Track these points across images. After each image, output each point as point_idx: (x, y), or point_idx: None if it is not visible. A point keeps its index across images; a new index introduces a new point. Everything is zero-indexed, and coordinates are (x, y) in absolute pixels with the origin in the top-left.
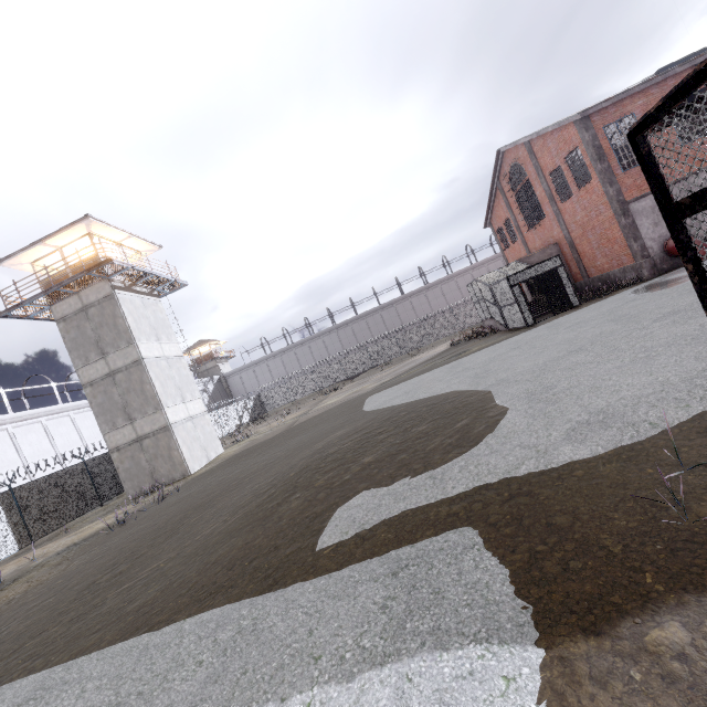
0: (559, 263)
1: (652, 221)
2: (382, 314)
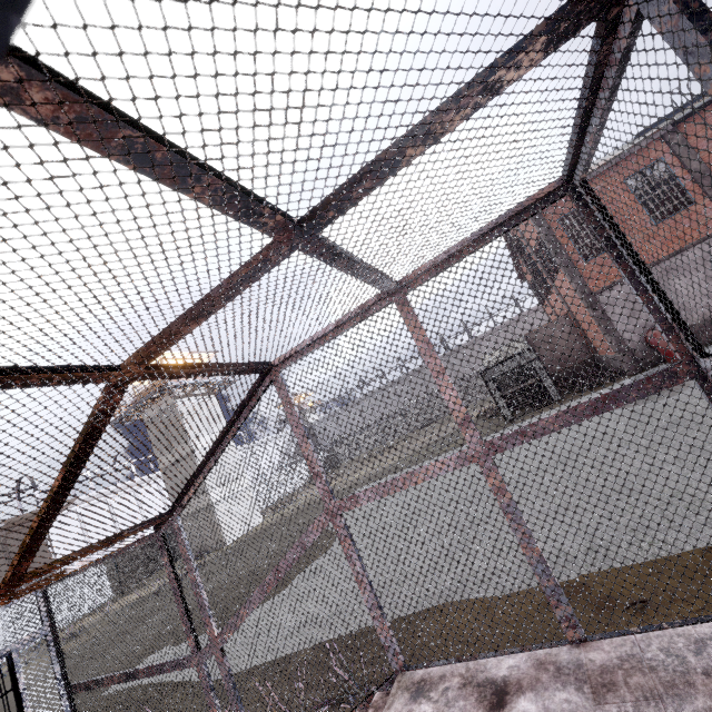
0: (534, 356)
1: (627, 310)
2: (450, 360)
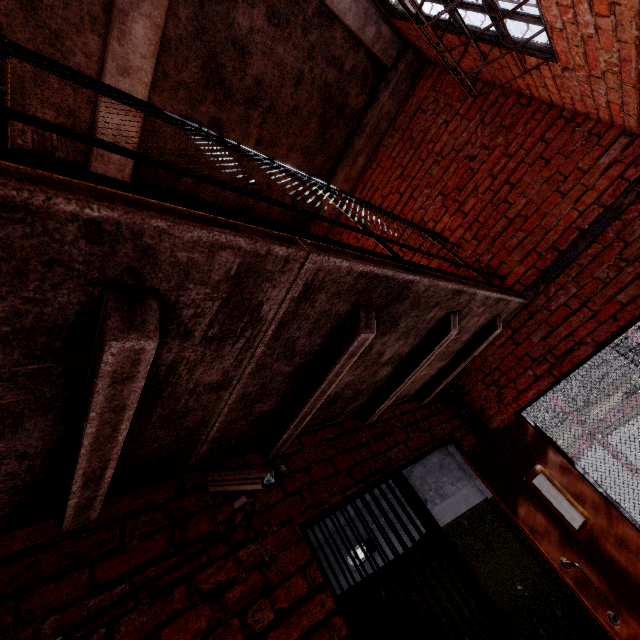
0: None
1: None
2: None
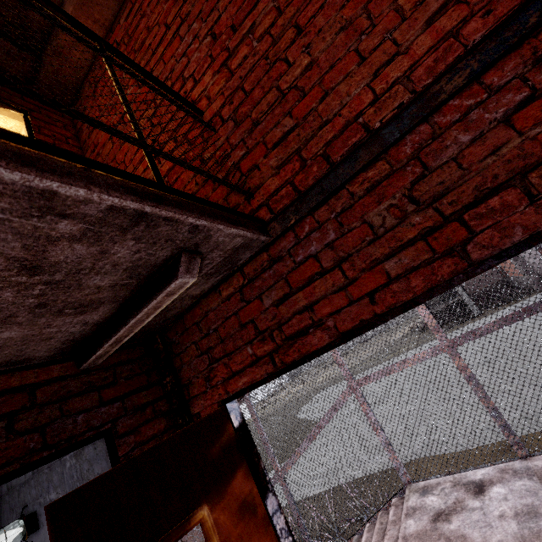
0: None
1: None
2: None
